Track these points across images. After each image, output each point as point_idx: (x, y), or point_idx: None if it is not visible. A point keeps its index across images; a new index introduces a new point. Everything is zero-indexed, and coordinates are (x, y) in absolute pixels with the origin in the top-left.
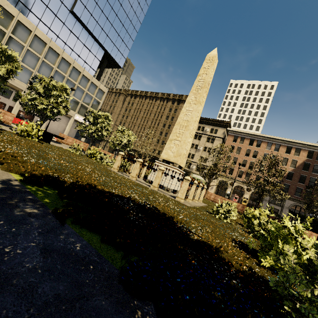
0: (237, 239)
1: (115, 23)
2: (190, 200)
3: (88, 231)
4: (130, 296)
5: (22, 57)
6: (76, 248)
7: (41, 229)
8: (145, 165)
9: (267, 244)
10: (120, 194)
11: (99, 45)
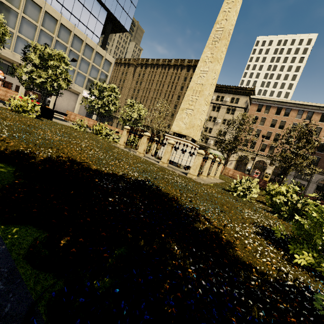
0: (259, 222)
1: None
2: (204, 177)
3: (24, 226)
4: None
5: (18, 27)
6: None
7: None
8: (153, 139)
9: (302, 233)
10: (112, 171)
11: (100, 5)
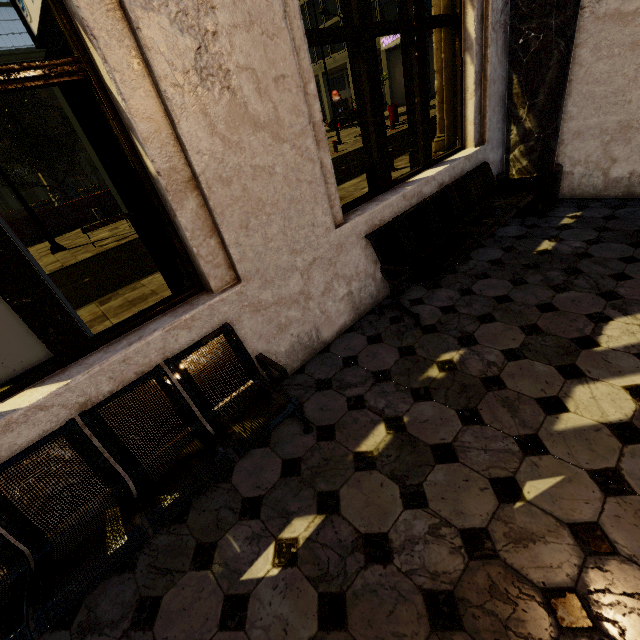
0: None
1: None
2: None
3: None
4: None
5: None
6: None
7: None
8: None
9: None
10: None
11: None
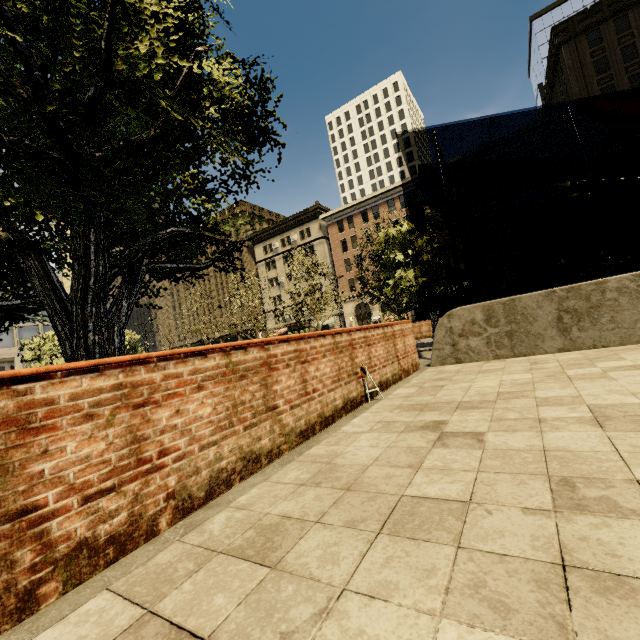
0: None
1: None
2: None
3: None
4: None
5: None
6: None
7: None
8: None
9: None
10: None
11: None
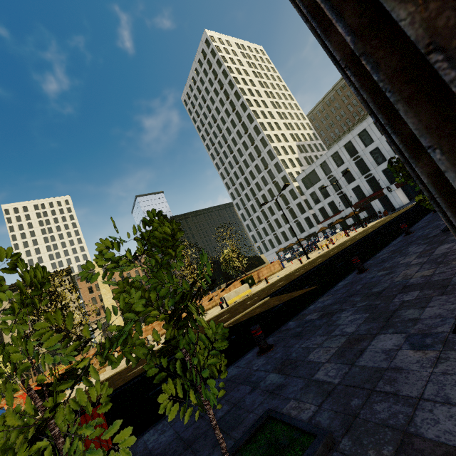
0: None
1: None
2: None
3: None
4: None
5: None
6: None
7: None
8: None
9: None
10: None
11: None
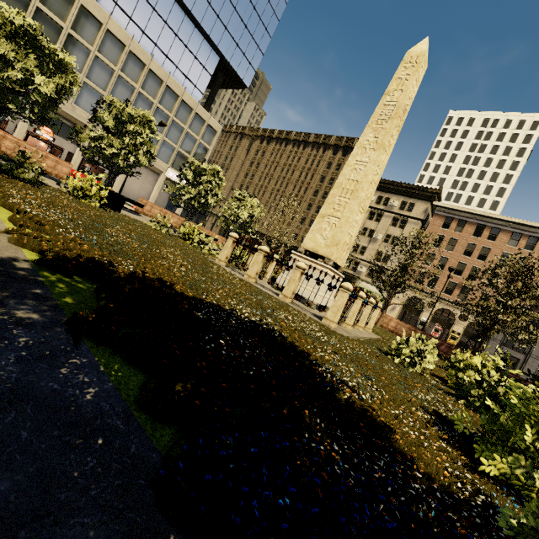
0: (433, 408)
1: (241, 4)
2: (349, 327)
3: (126, 364)
4: (164, 522)
5: (87, 70)
6: (85, 397)
7: (27, 352)
8: (272, 258)
9: (496, 428)
10: (216, 302)
11: (211, 47)
